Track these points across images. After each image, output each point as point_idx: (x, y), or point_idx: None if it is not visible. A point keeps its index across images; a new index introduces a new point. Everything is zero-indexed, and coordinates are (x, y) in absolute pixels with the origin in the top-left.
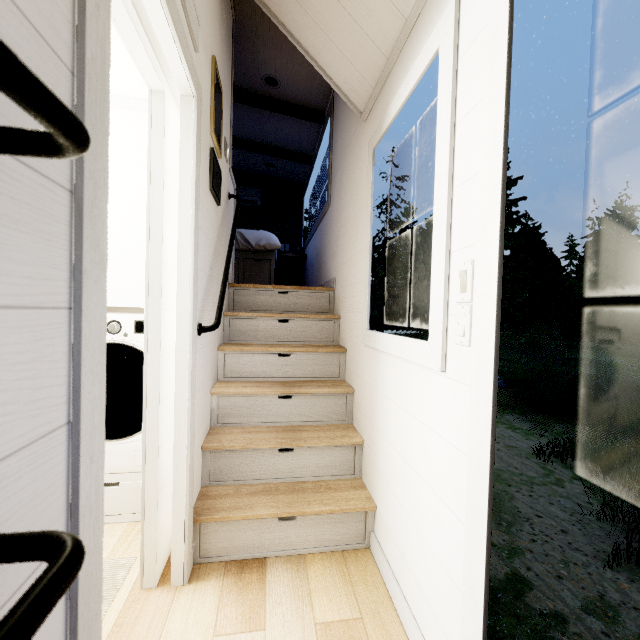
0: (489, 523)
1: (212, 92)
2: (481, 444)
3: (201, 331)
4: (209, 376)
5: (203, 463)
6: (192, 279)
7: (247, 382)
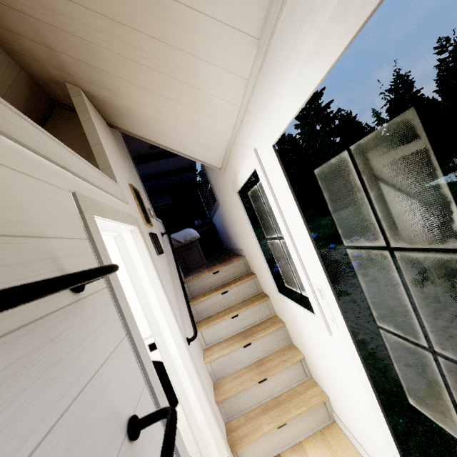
0: (386, 421)
1: (137, 203)
2: (365, 381)
3: (189, 342)
4: (200, 355)
5: (220, 410)
6: (176, 323)
7: (221, 343)
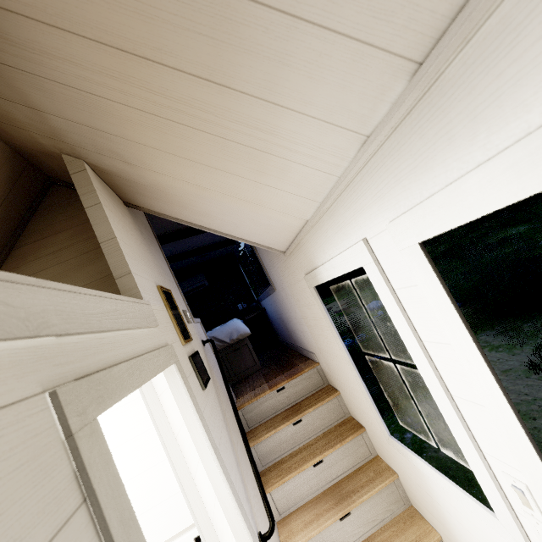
0: None
1: (169, 313)
2: None
3: None
4: None
5: None
6: (244, 522)
7: (302, 511)
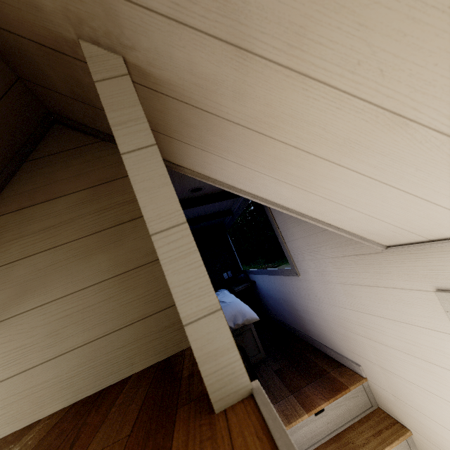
0: None
1: None
2: None
3: None
4: None
5: None
6: None
7: None
